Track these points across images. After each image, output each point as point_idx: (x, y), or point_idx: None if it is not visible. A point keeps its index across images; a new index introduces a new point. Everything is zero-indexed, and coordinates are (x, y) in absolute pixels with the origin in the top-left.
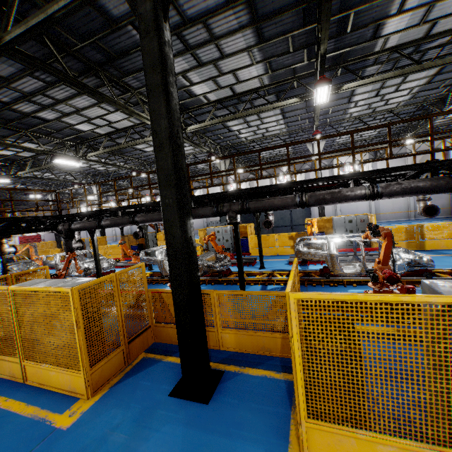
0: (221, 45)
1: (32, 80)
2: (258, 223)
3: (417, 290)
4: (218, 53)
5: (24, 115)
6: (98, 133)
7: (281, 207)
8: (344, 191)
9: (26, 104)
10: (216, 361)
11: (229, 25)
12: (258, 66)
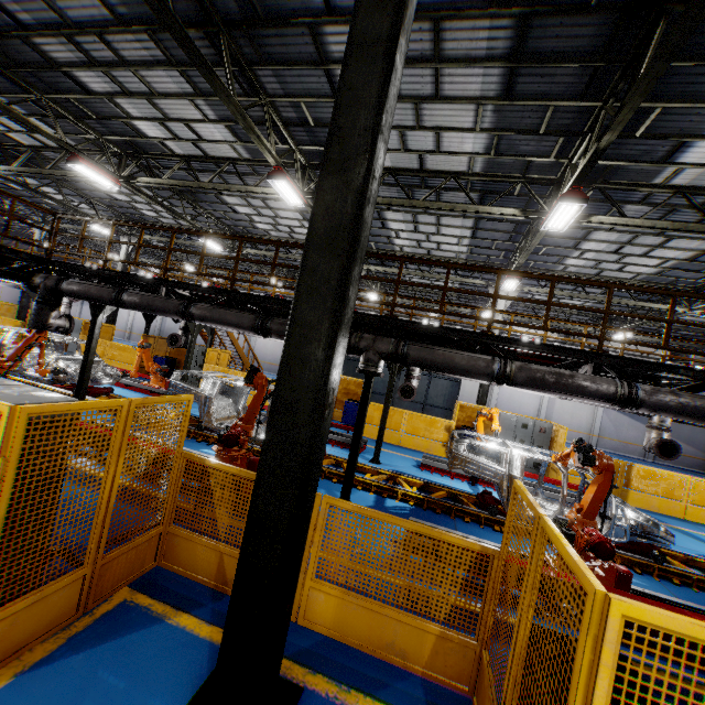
0: (442, 76)
1: (90, 1)
2: (391, 385)
3: (640, 580)
4: (431, 88)
5: (48, 63)
6: (170, 150)
7: (464, 370)
8: (580, 378)
9: (61, 42)
10: (286, 654)
11: (473, 46)
12: (479, 136)
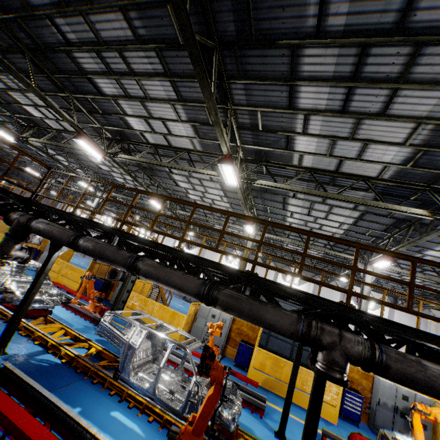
0: (396, 96)
1: (120, 23)
2: (301, 350)
3: None
4: (380, 106)
5: (79, 72)
6: (146, 139)
7: None
8: None
9: (91, 56)
10: None
11: None
12: (403, 150)
